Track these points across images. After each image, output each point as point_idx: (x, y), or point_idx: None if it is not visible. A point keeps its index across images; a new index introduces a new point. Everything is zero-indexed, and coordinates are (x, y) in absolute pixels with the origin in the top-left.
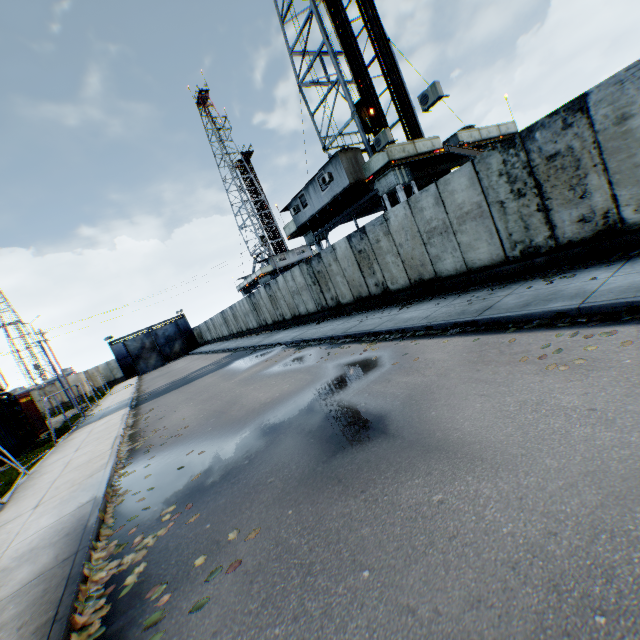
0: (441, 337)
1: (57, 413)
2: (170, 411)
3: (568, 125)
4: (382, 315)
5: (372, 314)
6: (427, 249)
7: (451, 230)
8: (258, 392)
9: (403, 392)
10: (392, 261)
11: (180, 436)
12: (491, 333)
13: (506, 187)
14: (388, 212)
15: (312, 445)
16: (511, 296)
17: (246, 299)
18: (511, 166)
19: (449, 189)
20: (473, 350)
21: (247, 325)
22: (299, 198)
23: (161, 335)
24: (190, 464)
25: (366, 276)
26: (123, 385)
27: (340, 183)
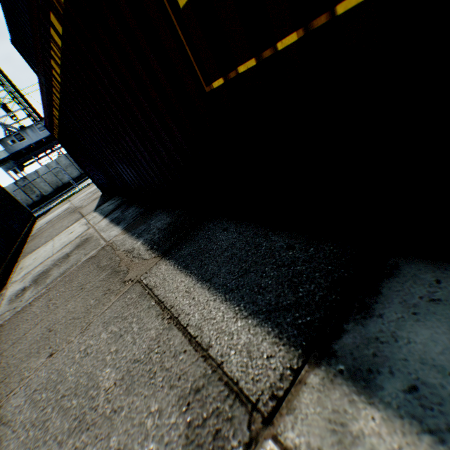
0: None
1: None
2: None
3: None
4: None
5: None
6: None
7: None
8: None
9: None
10: None
11: None
12: None
13: None
14: None
15: None
16: None
17: None
18: None
19: None
20: None
21: None
22: (14, 136)
23: None
24: None
25: None
26: None
27: None
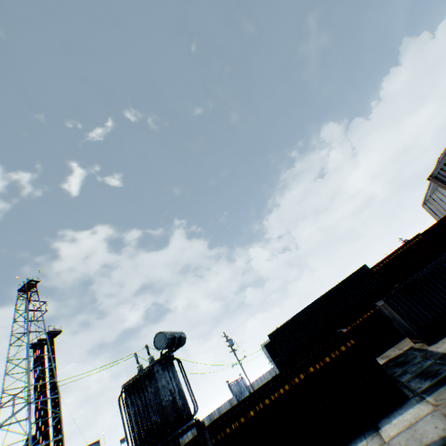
0: None
1: None
2: None
3: (182, 437)
4: None
5: None
6: None
7: None
8: None
9: None
10: None
11: None
12: None
13: None
14: None
15: None
16: None
17: None
18: None
19: None
20: None
21: None
22: None
23: None
24: None
25: None
26: None
27: None
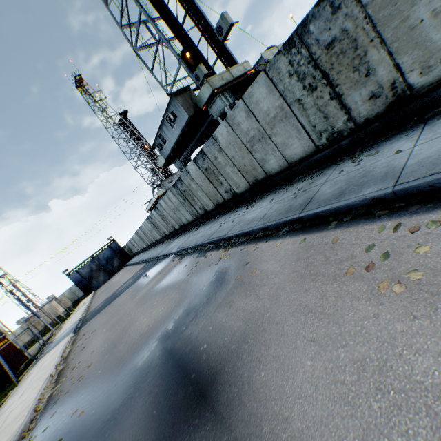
0: (275, 239)
1: (42, 335)
2: (90, 339)
3: (337, 8)
4: (234, 217)
5: (229, 216)
6: (253, 155)
7: (266, 135)
8: (143, 317)
9: (239, 326)
10: (231, 171)
11: (81, 380)
12: (315, 230)
13: (299, 85)
14: (215, 133)
15: (152, 422)
16: (327, 184)
17: (146, 221)
18: (297, 65)
19: (254, 101)
20: (301, 257)
21: (154, 238)
22: (159, 137)
23: (102, 258)
24: (67, 435)
25: (217, 187)
26: (83, 302)
27: (182, 118)
